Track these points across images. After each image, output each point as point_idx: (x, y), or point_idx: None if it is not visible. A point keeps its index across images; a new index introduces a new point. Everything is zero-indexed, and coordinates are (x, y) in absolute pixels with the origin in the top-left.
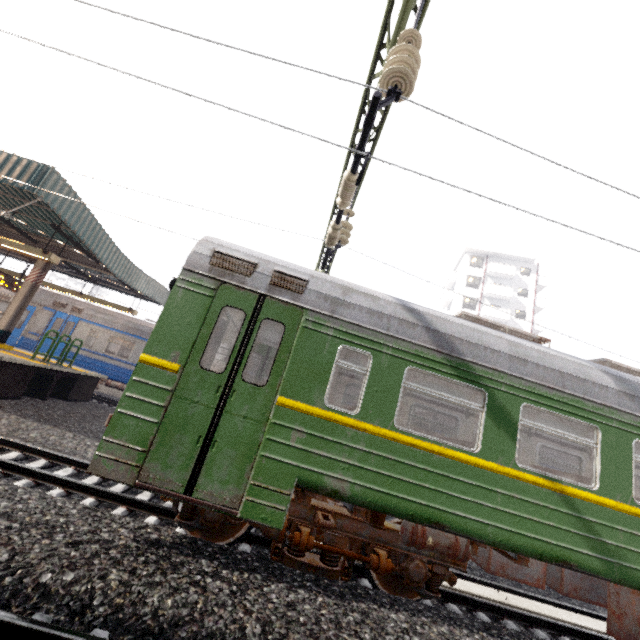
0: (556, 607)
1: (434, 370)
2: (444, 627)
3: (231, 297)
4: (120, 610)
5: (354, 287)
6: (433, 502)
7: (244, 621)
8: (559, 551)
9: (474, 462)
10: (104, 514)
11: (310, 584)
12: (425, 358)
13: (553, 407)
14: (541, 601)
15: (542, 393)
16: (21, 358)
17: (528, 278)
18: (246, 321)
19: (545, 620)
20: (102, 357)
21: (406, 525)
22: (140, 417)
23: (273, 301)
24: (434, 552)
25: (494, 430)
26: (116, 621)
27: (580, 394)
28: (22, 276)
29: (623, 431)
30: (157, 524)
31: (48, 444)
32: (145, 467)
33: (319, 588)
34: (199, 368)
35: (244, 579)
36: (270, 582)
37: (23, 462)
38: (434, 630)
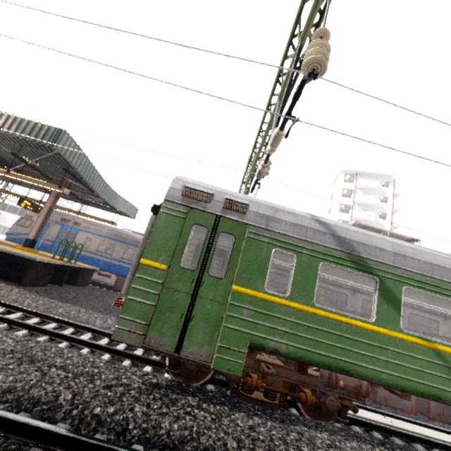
0: (426, 428)
1: (340, 264)
2: (354, 443)
3: (197, 218)
4: (146, 432)
5: (280, 207)
6: (344, 357)
7: (225, 439)
8: (435, 391)
9: (371, 329)
10: (120, 366)
11: (260, 413)
12: (333, 256)
13: (426, 289)
14: (415, 423)
15: (417, 279)
16: (46, 258)
17: (387, 189)
18: (208, 234)
19: (421, 437)
20: (95, 255)
21: (324, 372)
22: (143, 301)
23: (226, 219)
24: (344, 391)
25: (384, 306)
26: (145, 439)
27: (445, 279)
28: (40, 202)
29: None
30: (151, 371)
31: (70, 317)
32: (148, 335)
33: (266, 416)
34: (179, 267)
35: (217, 410)
36: (234, 412)
37: (58, 330)
38: (348, 445)
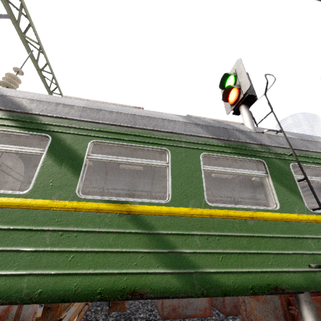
0: None
1: None
2: None
3: None
4: None
5: None
6: None
7: None
8: (125, 280)
9: (17, 203)
10: None
11: None
12: None
13: (124, 140)
14: None
15: (113, 131)
16: None
17: None
18: None
19: None
20: None
21: None
22: None
23: None
24: None
25: (54, 168)
26: None
27: (151, 127)
28: None
29: (191, 149)
30: None
31: None
32: None
33: None
34: None
35: None
36: None
37: None
38: None
